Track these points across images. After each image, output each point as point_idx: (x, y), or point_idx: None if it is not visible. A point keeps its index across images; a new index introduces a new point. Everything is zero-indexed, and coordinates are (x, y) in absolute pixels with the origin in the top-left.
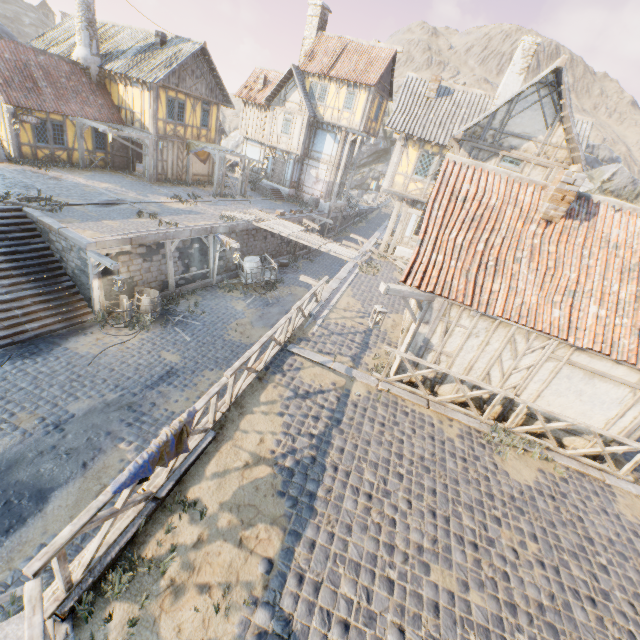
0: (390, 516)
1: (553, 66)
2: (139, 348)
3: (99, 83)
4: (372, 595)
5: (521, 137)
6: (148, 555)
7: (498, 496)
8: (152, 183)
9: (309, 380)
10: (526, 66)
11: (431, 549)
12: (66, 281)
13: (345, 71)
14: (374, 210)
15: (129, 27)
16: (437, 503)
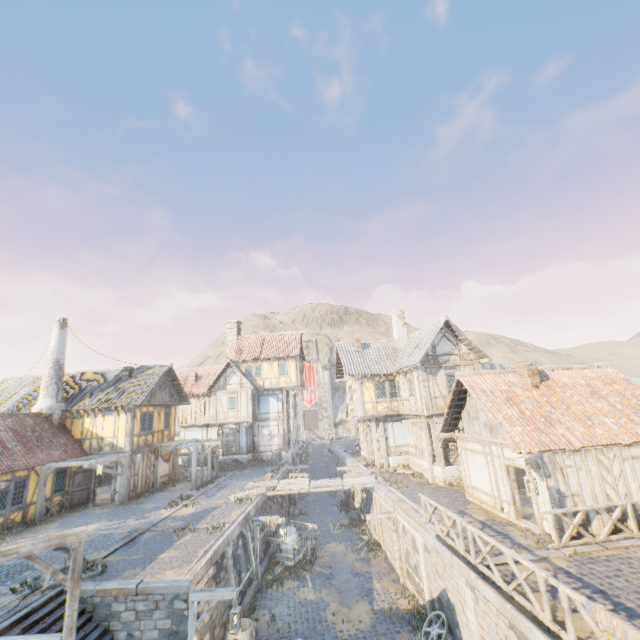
0: None
1: (444, 320)
2: None
3: (60, 424)
4: None
5: (446, 354)
6: None
7: None
8: (127, 504)
9: (534, 577)
10: (404, 322)
11: None
12: None
13: (272, 352)
14: (308, 445)
15: (84, 371)
16: None
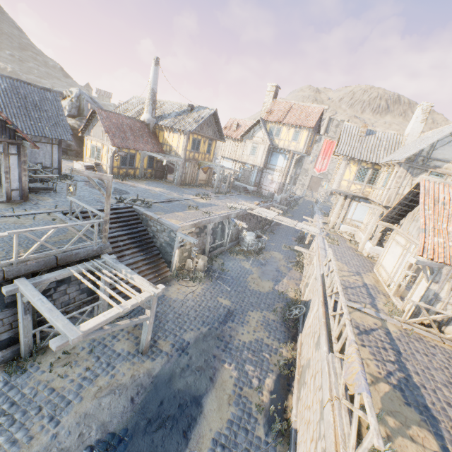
0: None
1: None
2: (204, 295)
3: (153, 131)
4: None
5: (442, 161)
6: None
7: None
8: (178, 186)
9: (360, 321)
10: (425, 118)
11: None
12: (155, 250)
13: (293, 120)
14: (300, 198)
15: (169, 101)
16: None
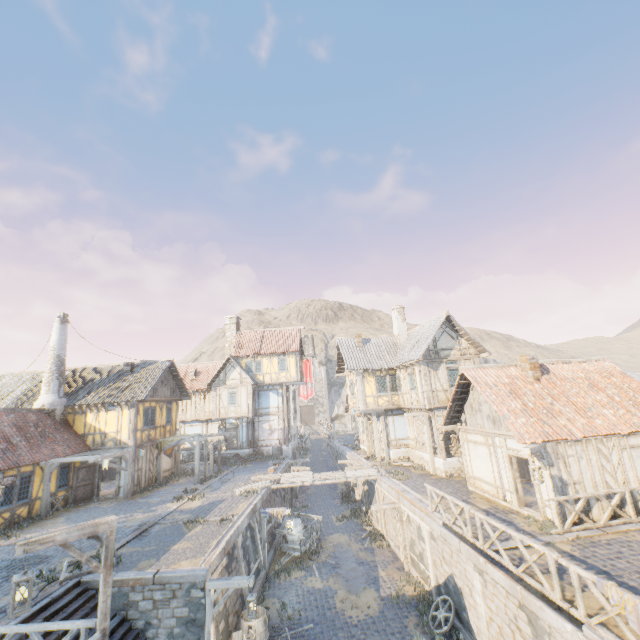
0: None
1: (445, 315)
2: None
3: (62, 420)
4: None
5: (447, 349)
6: None
7: None
8: (131, 498)
9: (540, 560)
10: (403, 318)
11: None
12: None
13: (272, 348)
14: (306, 440)
15: (84, 367)
16: None
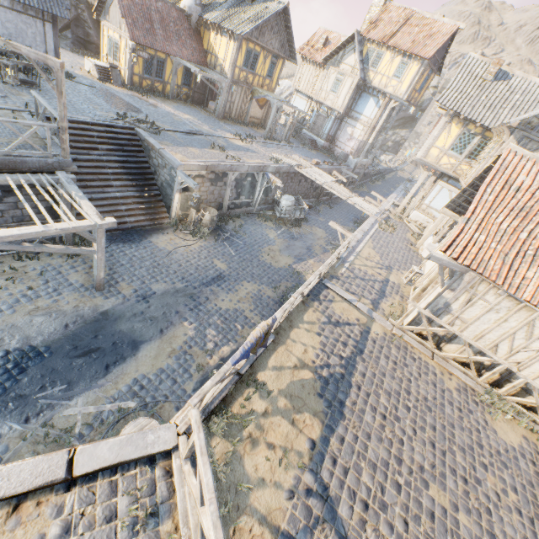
0: (399, 436)
1: None
2: (199, 252)
3: (196, 29)
4: (385, 490)
5: None
6: (234, 411)
7: (486, 447)
8: (219, 119)
9: (339, 312)
10: None
11: (430, 471)
12: (155, 190)
13: (403, 41)
14: (391, 171)
15: None
16: (436, 438)
